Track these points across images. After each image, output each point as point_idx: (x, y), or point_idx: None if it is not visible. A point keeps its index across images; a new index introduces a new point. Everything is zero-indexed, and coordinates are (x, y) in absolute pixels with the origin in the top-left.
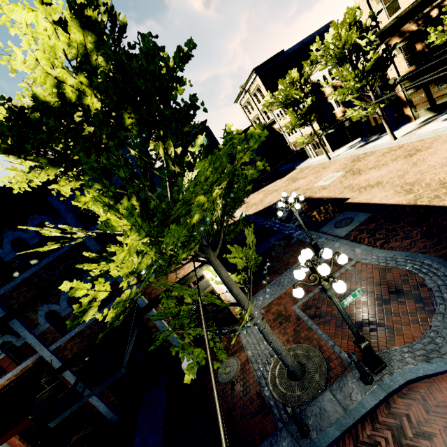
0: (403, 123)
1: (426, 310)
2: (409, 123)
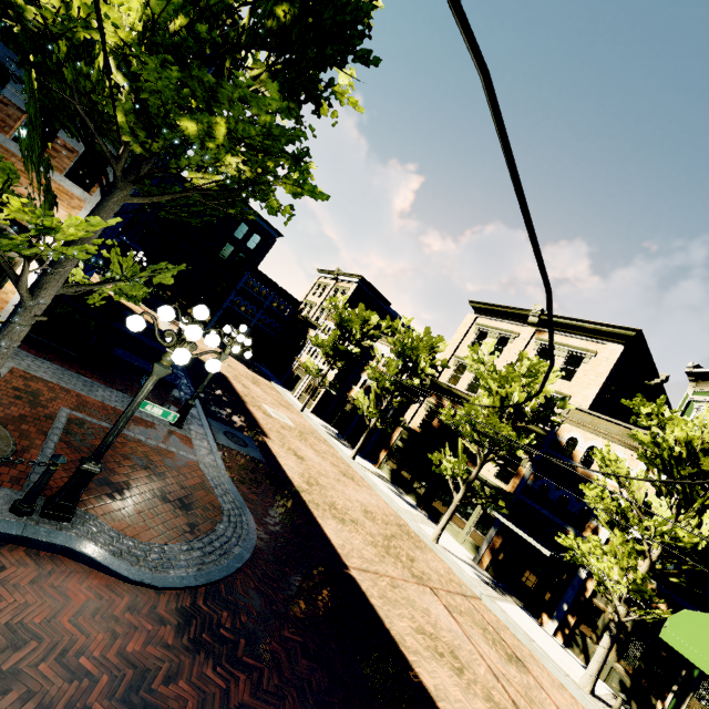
0: (371, 460)
1: (185, 535)
2: (373, 465)
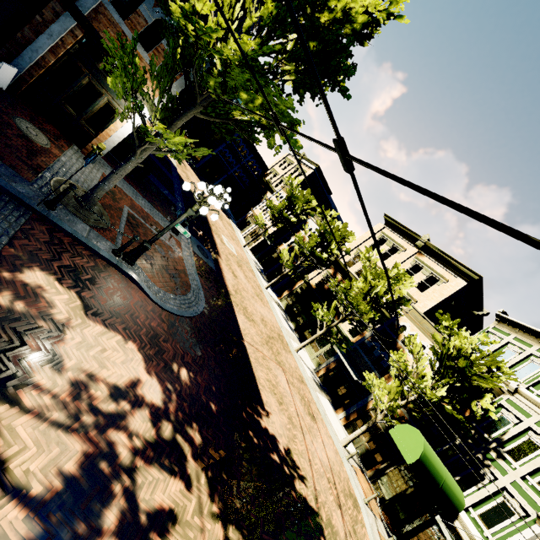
0: (277, 294)
1: (174, 292)
2: (277, 297)
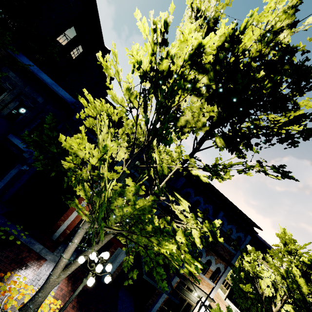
0: None
1: None
2: None
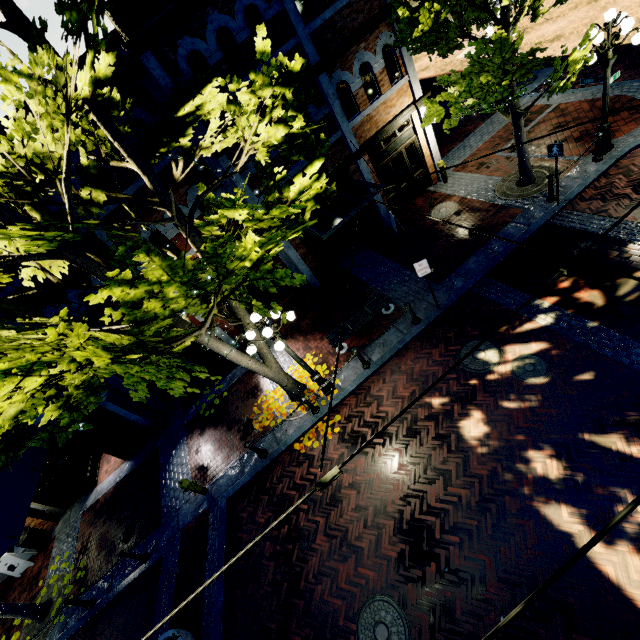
0: None
1: (638, 113)
2: None
